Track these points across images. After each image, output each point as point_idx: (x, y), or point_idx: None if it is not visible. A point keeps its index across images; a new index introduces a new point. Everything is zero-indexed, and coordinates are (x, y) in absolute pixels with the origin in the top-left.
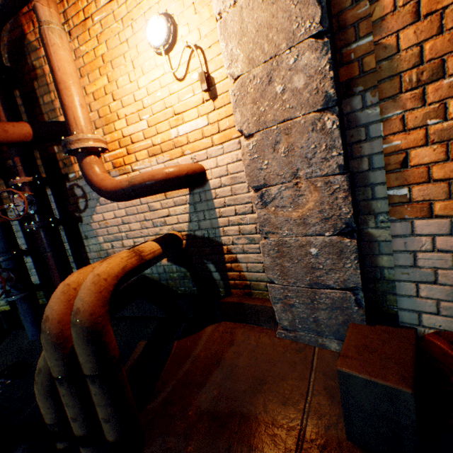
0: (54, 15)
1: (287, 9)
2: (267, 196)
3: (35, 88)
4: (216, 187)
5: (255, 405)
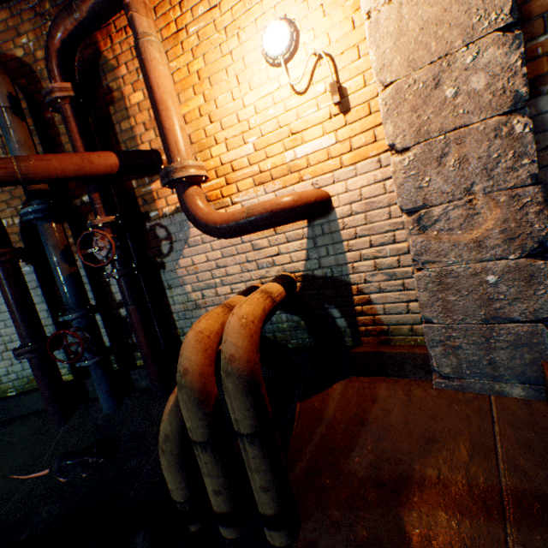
0: (151, 27)
1: (465, 1)
2: (426, 219)
3: (110, 114)
4: (344, 215)
5: (430, 467)
